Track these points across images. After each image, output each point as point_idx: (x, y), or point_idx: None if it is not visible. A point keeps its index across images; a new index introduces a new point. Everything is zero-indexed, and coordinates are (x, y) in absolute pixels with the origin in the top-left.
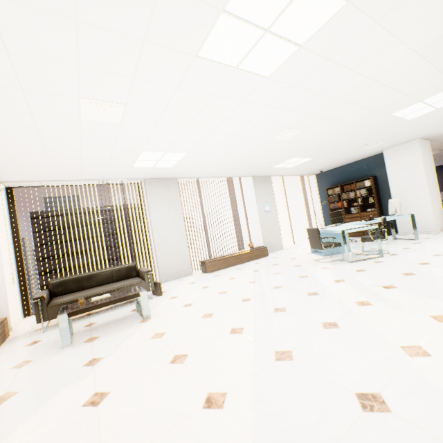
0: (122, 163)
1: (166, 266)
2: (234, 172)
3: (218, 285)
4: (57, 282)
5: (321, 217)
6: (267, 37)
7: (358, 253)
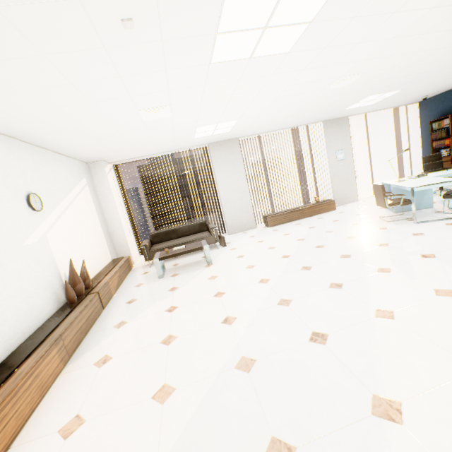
0: (184, 137)
1: (232, 221)
2: (298, 122)
3: (271, 240)
4: (154, 234)
5: (420, 159)
6: (268, 31)
7: (439, 211)
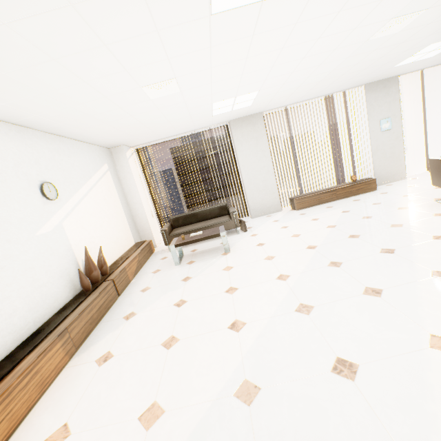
0: (201, 116)
1: (255, 204)
2: (333, 88)
3: (296, 226)
4: (174, 219)
5: None
6: None
7: None
